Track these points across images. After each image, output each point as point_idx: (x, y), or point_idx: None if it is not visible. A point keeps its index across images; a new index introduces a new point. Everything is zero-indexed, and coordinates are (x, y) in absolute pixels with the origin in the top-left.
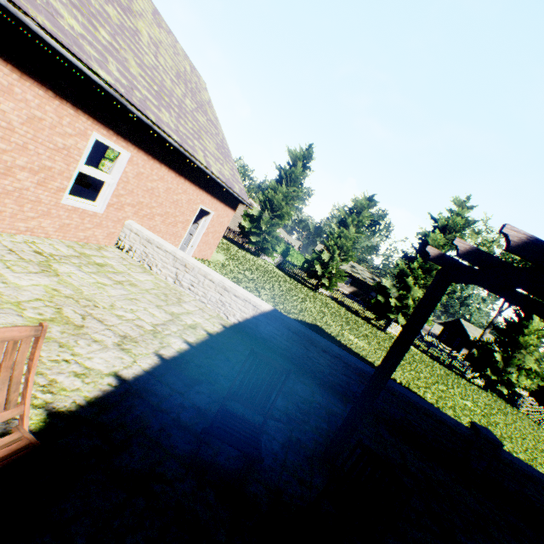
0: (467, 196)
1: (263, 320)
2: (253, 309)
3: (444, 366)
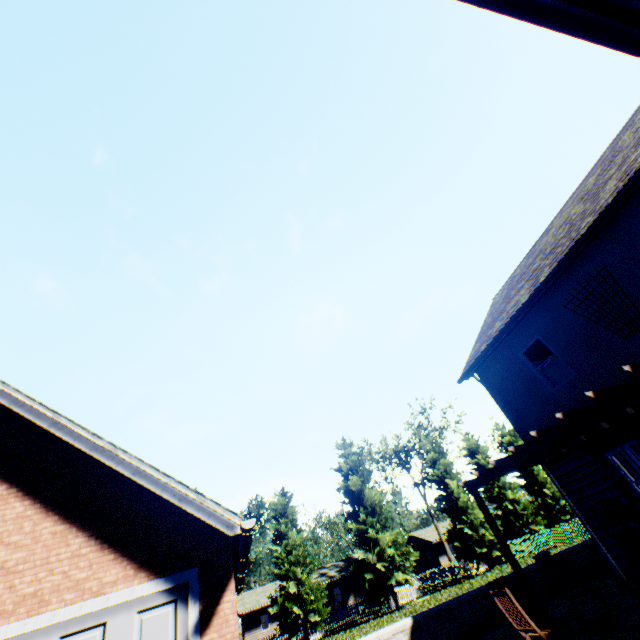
0: (342, 438)
1: (417, 634)
2: (404, 634)
3: (458, 583)
